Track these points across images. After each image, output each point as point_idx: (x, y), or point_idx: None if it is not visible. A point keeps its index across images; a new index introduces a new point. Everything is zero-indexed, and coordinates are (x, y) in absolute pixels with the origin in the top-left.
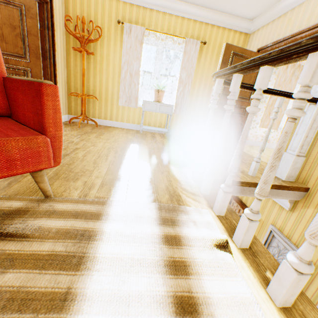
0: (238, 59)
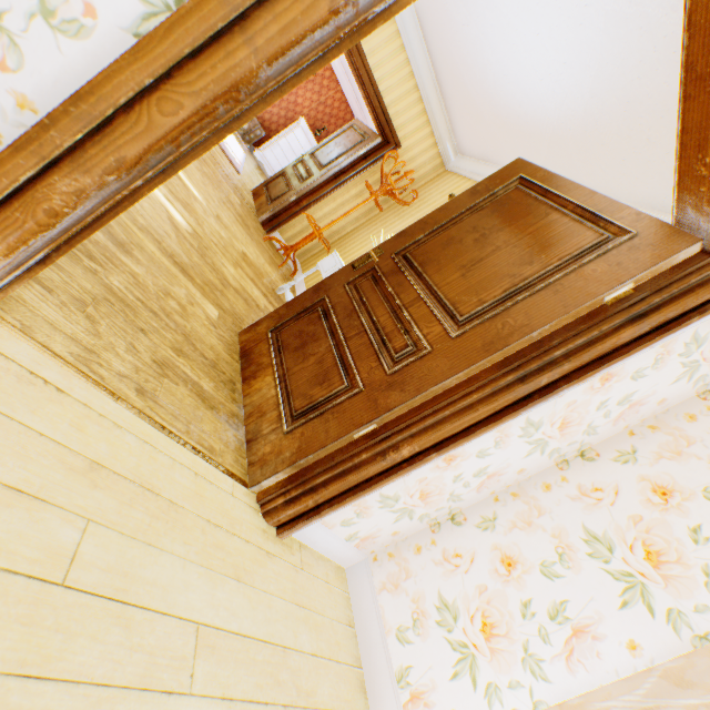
0: (526, 196)
